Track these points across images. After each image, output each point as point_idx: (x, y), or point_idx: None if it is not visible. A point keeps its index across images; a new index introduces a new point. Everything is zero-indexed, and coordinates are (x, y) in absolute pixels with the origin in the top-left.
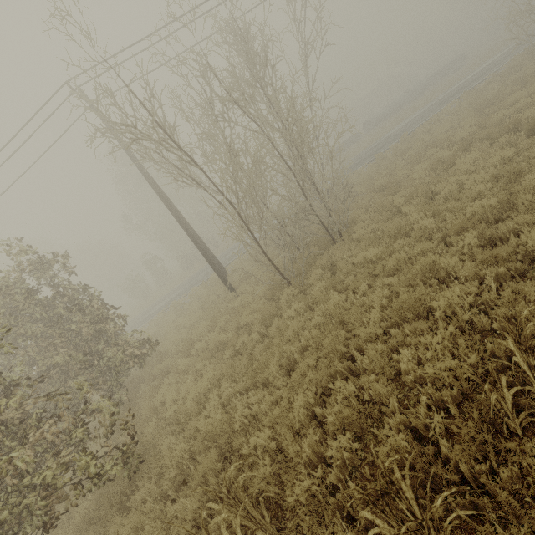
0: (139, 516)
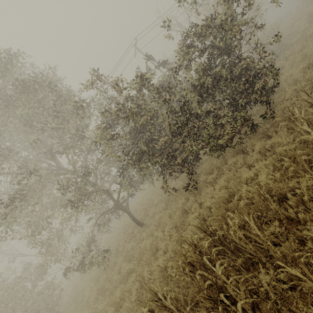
0: (310, 72)
